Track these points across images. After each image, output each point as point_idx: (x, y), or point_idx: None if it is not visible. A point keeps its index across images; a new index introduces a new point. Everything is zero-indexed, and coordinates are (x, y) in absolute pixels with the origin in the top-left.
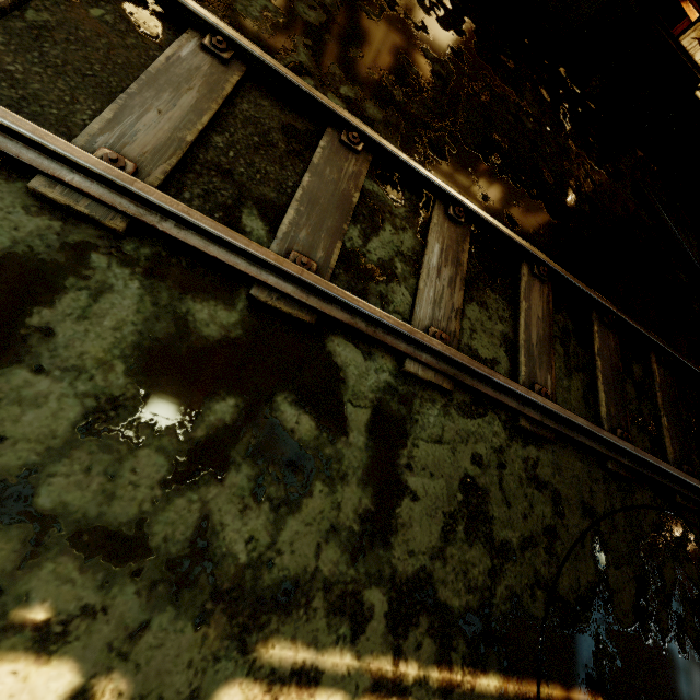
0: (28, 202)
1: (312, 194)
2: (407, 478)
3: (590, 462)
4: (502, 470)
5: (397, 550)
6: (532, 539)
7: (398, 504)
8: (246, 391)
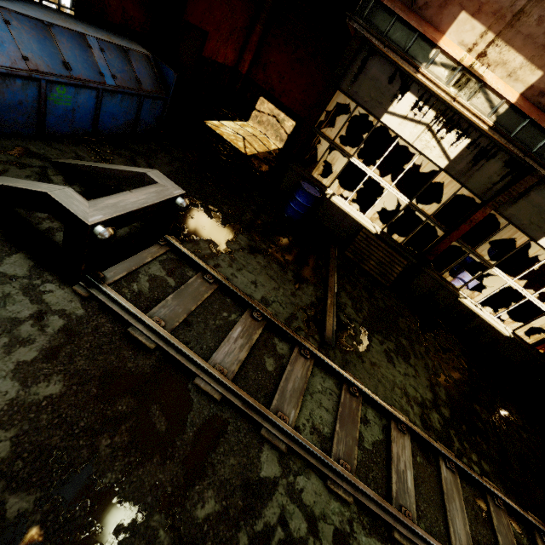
0: None
1: None
2: None
3: None
4: None
5: None
6: None
7: None
8: None
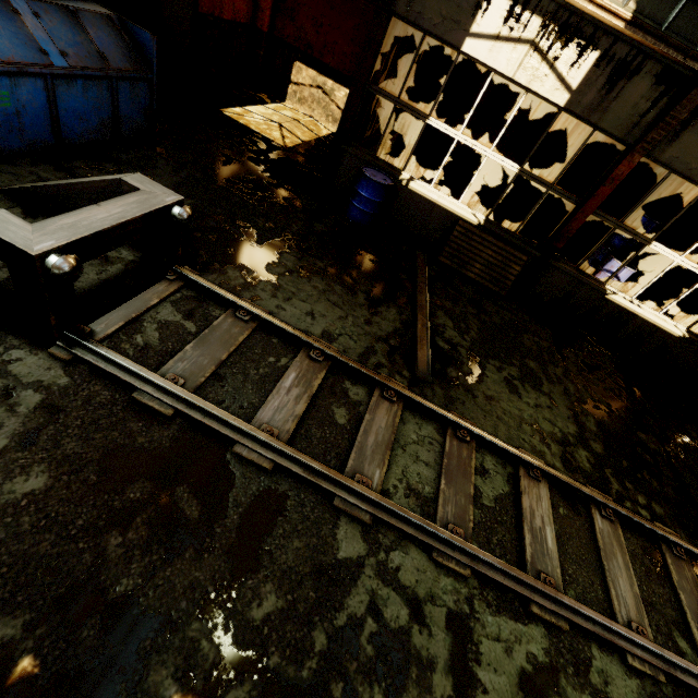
0: (624, 668)
1: (691, 608)
2: None
3: None
4: None
5: None
6: None
7: None
8: None
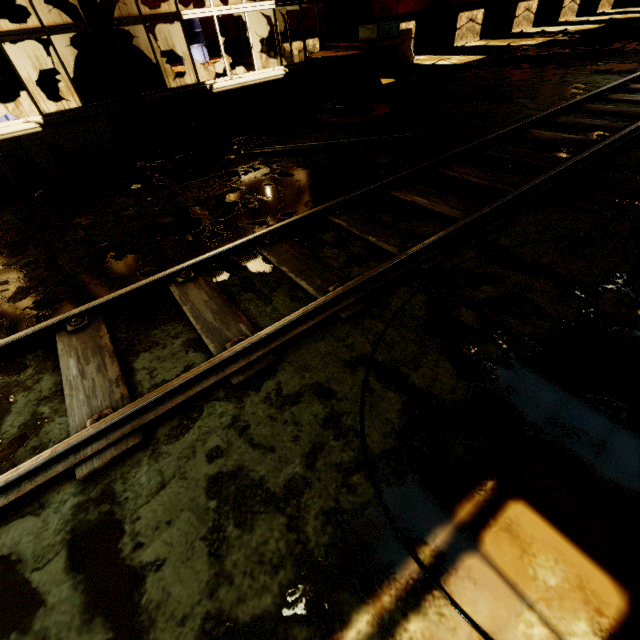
0: None
1: None
2: (141, 558)
3: (331, 331)
4: (247, 432)
5: (164, 639)
6: (316, 447)
7: (142, 594)
8: None
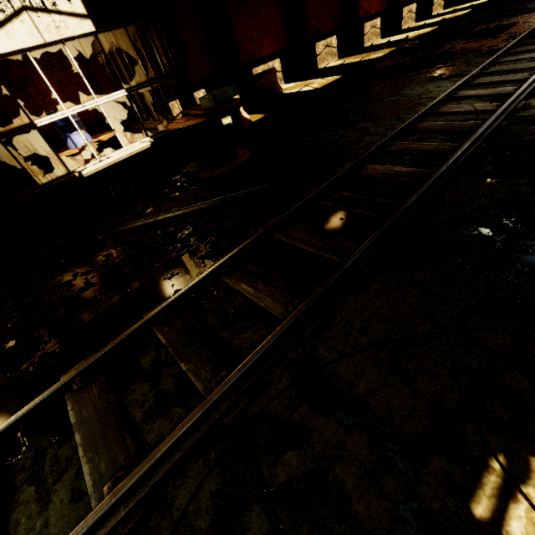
0: None
1: None
2: None
3: None
4: None
5: None
6: None
7: None
8: None
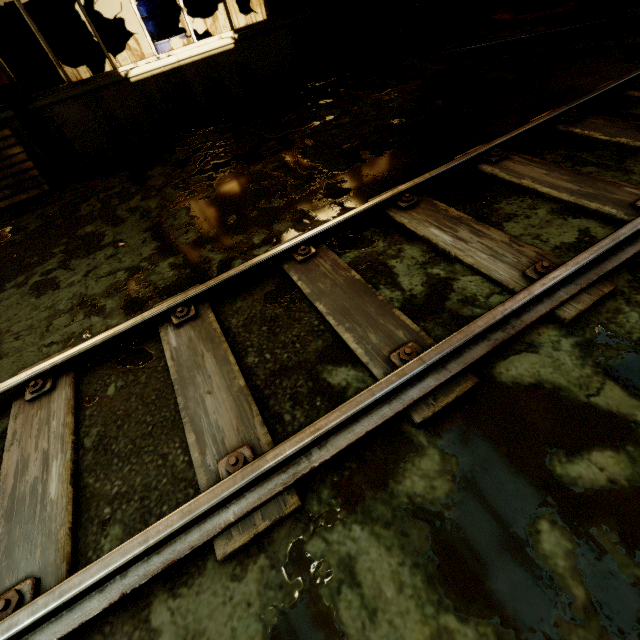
0: (229, 570)
1: (336, 309)
2: None
3: None
4: None
5: None
6: None
7: None
8: (534, 499)
